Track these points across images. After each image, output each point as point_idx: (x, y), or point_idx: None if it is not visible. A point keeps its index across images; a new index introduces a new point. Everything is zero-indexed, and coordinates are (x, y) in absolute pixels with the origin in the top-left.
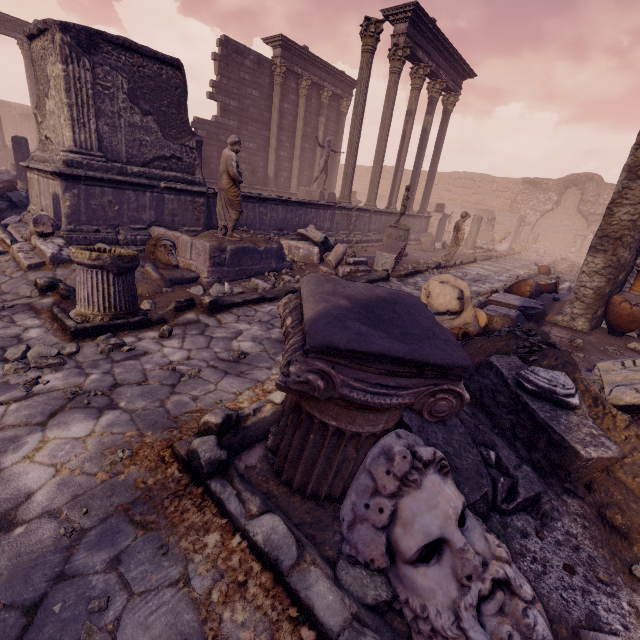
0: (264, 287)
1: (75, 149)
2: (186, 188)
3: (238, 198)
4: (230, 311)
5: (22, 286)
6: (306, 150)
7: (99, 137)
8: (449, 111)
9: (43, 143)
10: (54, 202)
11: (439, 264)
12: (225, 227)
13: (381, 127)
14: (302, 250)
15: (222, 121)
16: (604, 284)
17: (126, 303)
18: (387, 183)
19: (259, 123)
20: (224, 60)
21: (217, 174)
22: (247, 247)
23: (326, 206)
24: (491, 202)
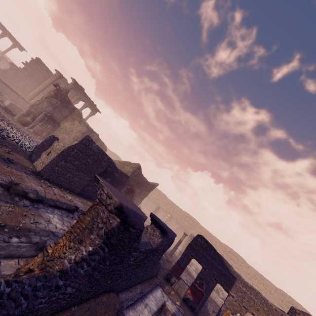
0: None
1: None
2: None
3: None
4: None
5: None
6: None
7: None
8: (90, 115)
9: None
10: None
11: None
12: None
13: None
14: None
15: (22, 70)
16: (25, 112)
17: None
18: None
19: (37, 81)
20: (35, 61)
21: (8, 78)
22: None
23: (16, 93)
24: None
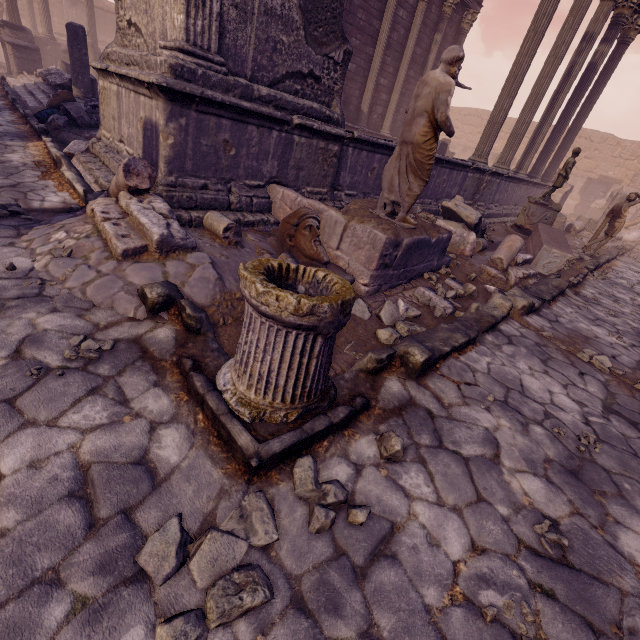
0: (443, 307)
1: (187, 46)
2: (324, 128)
3: (431, 160)
4: (439, 371)
5: (119, 295)
6: (409, 79)
7: (220, 28)
8: (629, 40)
9: (122, 33)
10: (146, 134)
11: (598, 265)
12: (392, 203)
13: (552, 56)
14: (453, 235)
15: None
16: None
17: (322, 381)
18: (475, 131)
19: (365, 35)
20: None
21: None
22: (422, 239)
23: (462, 166)
24: (607, 171)
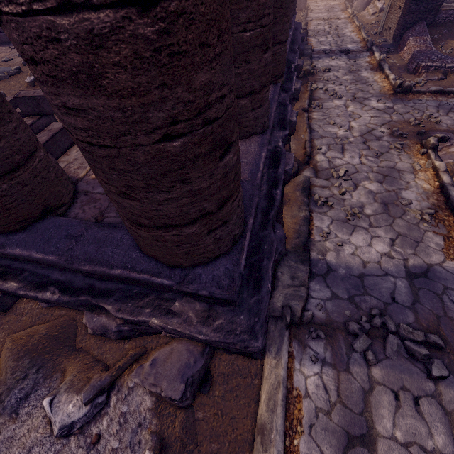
0: None
1: None
2: None
3: None
4: None
5: None
6: None
7: None
8: None
9: None
10: None
11: None
12: None
13: None
14: None
15: None
16: None
17: None
18: None
19: None
20: None
21: None
22: None
23: None
24: None
